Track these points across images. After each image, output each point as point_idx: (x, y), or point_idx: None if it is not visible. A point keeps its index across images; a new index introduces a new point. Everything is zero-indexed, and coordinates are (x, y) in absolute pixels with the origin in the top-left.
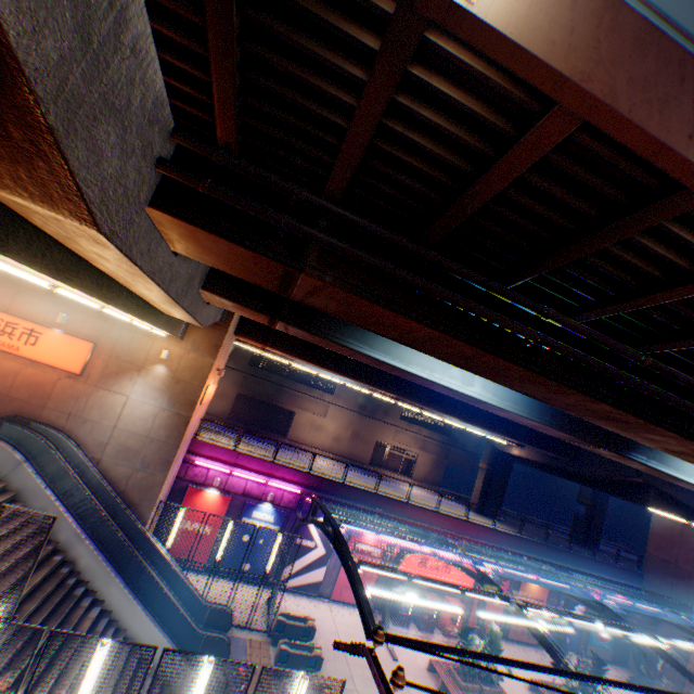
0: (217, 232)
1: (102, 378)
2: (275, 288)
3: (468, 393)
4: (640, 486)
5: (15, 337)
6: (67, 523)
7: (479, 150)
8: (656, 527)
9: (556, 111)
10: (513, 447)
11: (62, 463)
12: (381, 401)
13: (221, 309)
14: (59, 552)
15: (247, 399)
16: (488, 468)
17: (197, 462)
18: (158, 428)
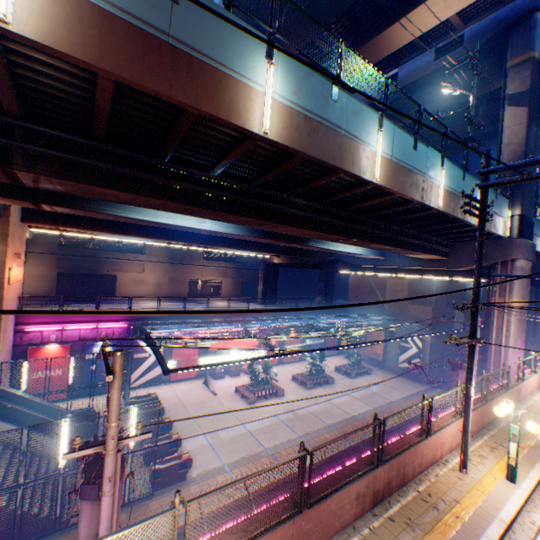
0: None
1: None
2: (10, 182)
3: (204, 228)
4: (335, 261)
5: None
6: None
7: (87, 88)
8: (352, 281)
9: (99, 75)
10: (275, 258)
11: None
12: (186, 251)
13: None
14: None
15: (70, 276)
16: (264, 276)
17: (29, 329)
18: None
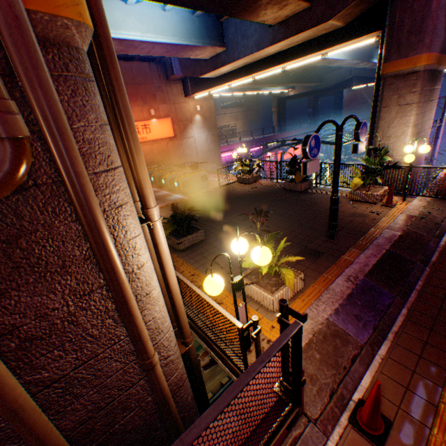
0: None
1: (181, 135)
2: None
3: (338, 59)
4: (349, 80)
5: (141, 134)
6: None
7: None
8: (345, 99)
9: None
10: (290, 92)
11: None
12: None
13: None
14: None
15: None
16: (278, 111)
17: None
18: (210, 145)
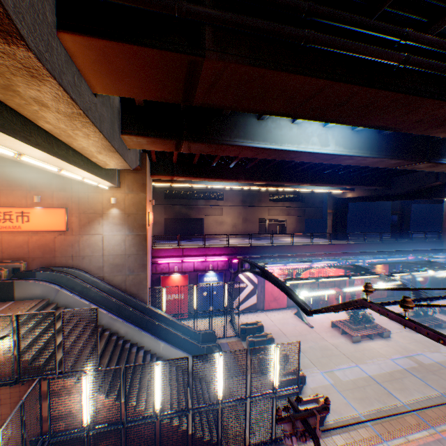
0: (123, 40)
1: (81, 229)
2: (180, 99)
3: (327, 152)
4: (438, 187)
5: (14, 221)
6: (103, 314)
7: None
8: None
9: None
10: (347, 193)
11: (82, 284)
12: (254, 195)
13: (137, 156)
14: (106, 330)
15: (171, 220)
16: (333, 212)
17: (160, 262)
18: (129, 248)
